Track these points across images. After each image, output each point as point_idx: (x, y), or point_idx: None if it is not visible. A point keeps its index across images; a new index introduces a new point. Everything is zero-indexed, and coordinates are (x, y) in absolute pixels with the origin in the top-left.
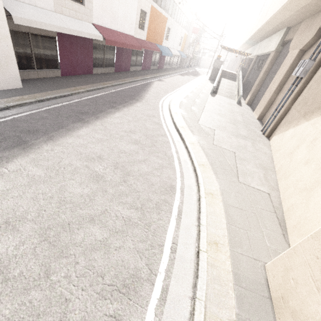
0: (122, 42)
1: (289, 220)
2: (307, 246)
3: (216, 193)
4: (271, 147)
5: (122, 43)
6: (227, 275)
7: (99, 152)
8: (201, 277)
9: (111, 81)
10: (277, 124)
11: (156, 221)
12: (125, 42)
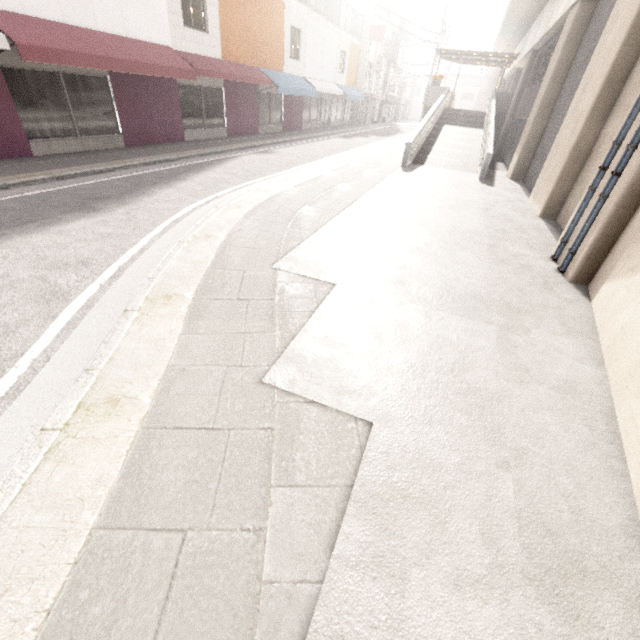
0: (104, 55)
1: None
2: None
3: None
4: (598, 338)
5: (104, 58)
6: None
7: None
8: None
9: (73, 166)
10: (618, 226)
11: None
12: (119, 56)
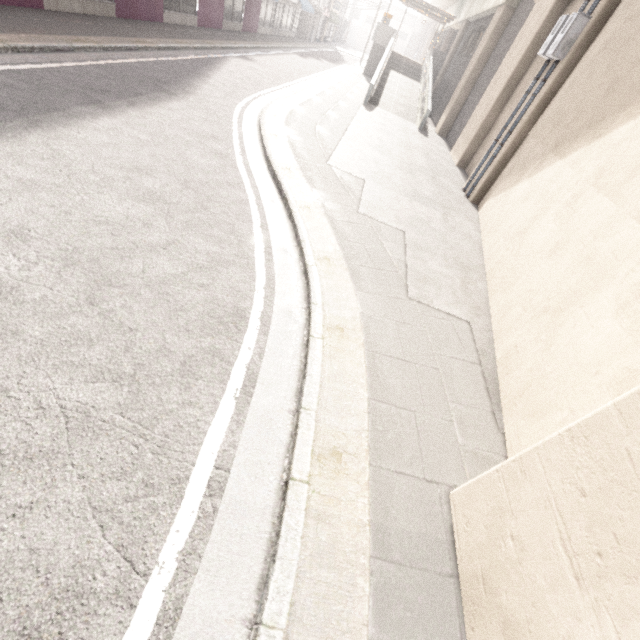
0: None
1: (506, 379)
2: (557, 457)
3: (352, 326)
4: (480, 224)
5: None
6: (357, 536)
7: (18, 219)
8: (284, 558)
9: (100, 35)
10: (496, 174)
11: (176, 411)
12: None
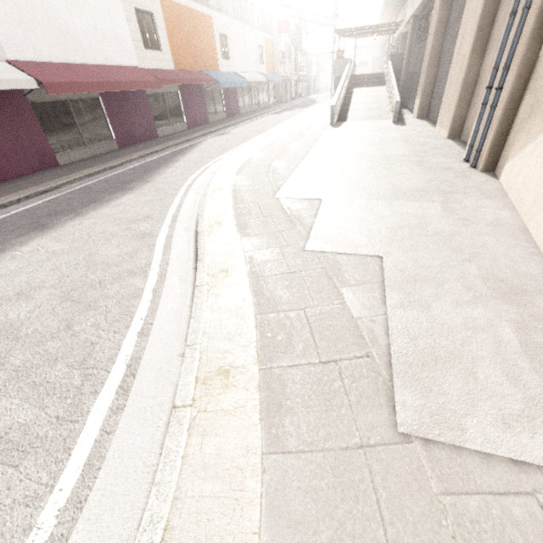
0: (98, 81)
1: None
2: None
3: None
4: (508, 197)
5: (99, 83)
6: None
7: None
8: None
9: (93, 166)
10: (507, 124)
11: None
12: (108, 80)
